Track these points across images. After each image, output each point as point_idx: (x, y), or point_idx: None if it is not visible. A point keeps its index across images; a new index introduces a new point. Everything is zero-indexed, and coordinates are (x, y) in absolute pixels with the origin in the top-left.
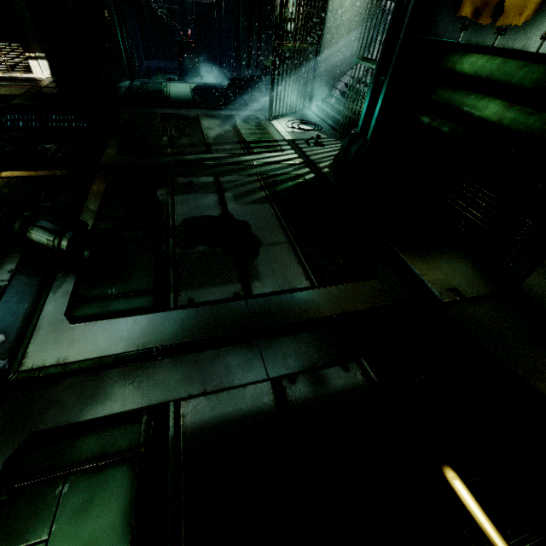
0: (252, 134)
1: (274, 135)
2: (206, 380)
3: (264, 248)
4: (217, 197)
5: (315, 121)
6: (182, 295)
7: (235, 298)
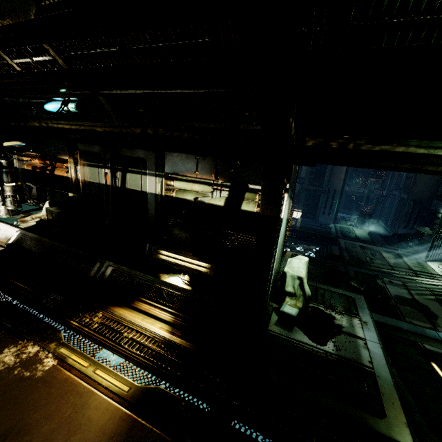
0: (416, 266)
1: (430, 270)
2: (428, 343)
3: (440, 318)
4: (407, 291)
5: None
6: (406, 319)
7: (430, 328)
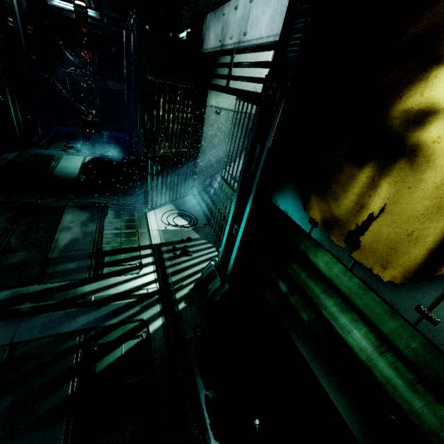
0: (116, 236)
1: (141, 236)
2: None
3: None
4: None
5: (193, 210)
6: None
7: None
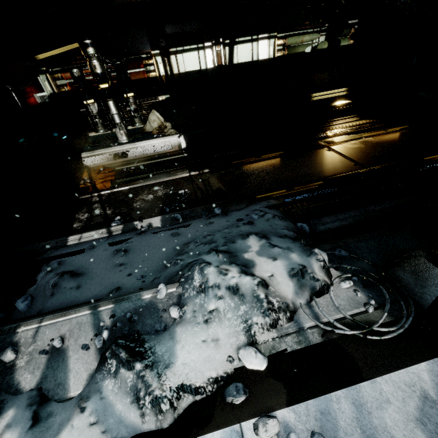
0: None
1: None
2: None
3: None
4: None
5: None
6: None
7: None
